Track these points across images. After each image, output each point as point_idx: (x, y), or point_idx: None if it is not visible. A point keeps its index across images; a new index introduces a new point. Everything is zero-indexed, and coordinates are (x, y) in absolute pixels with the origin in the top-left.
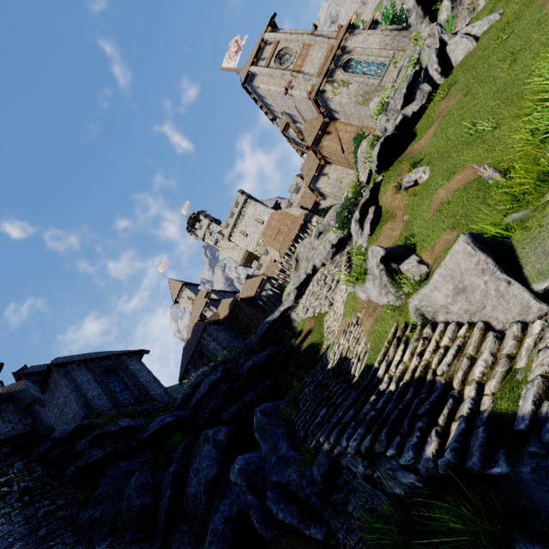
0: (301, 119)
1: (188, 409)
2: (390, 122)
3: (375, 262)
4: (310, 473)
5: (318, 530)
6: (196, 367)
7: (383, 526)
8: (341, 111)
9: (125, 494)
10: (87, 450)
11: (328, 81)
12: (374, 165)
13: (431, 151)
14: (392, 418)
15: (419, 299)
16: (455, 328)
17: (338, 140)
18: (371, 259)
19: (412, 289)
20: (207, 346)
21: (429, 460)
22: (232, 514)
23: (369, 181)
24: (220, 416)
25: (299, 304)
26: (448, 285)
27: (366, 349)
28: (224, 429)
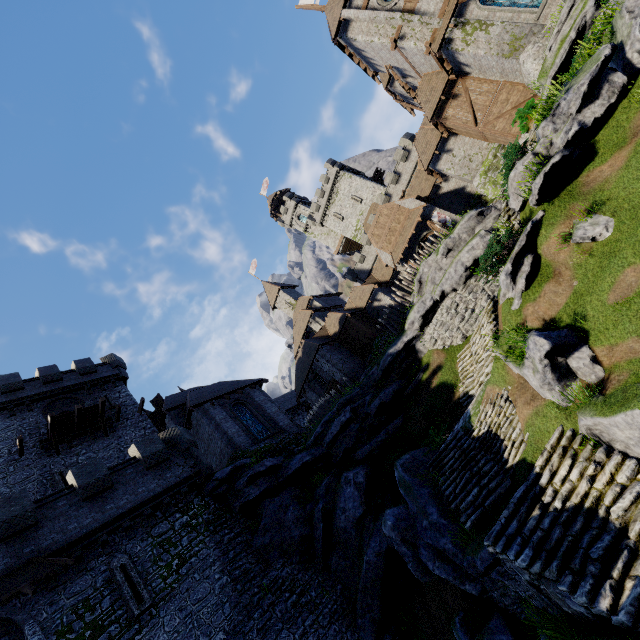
0: (414, 73)
1: (322, 447)
2: (559, 135)
3: (537, 356)
4: (471, 559)
5: (473, 588)
6: (311, 387)
7: (551, 633)
8: (475, 64)
9: (285, 525)
10: (245, 489)
11: (456, 25)
12: (533, 199)
13: (619, 195)
14: (562, 550)
15: (594, 423)
16: (634, 467)
17: (469, 106)
18: (533, 352)
19: (583, 400)
20: (321, 367)
21: (603, 612)
22: (383, 550)
23: (522, 208)
24: (354, 455)
25: (425, 334)
26: (632, 431)
27: (522, 438)
28: (362, 471)
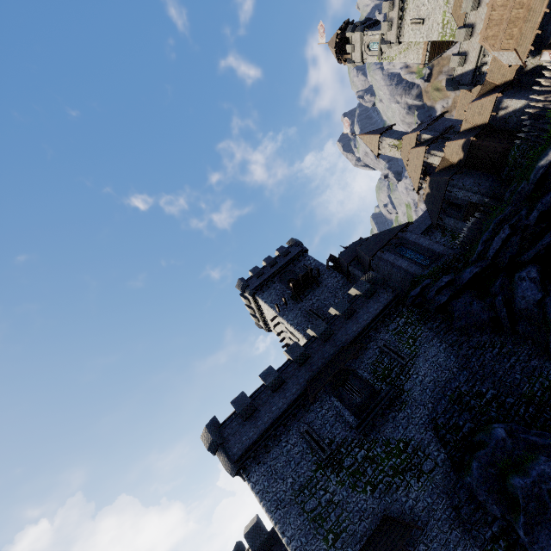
0: None
1: (486, 260)
2: None
3: None
4: None
5: None
6: (447, 214)
7: None
8: None
9: (474, 314)
10: (435, 298)
11: None
12: None
13: None
14: None
15: None
16: None
17: None
18: None
19: None
20: (454, 196)
21: None
22: None
23: None
24: (519, 259)
25: None
26: None
27: None
28: (532, 269)
